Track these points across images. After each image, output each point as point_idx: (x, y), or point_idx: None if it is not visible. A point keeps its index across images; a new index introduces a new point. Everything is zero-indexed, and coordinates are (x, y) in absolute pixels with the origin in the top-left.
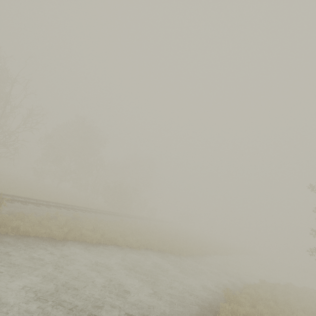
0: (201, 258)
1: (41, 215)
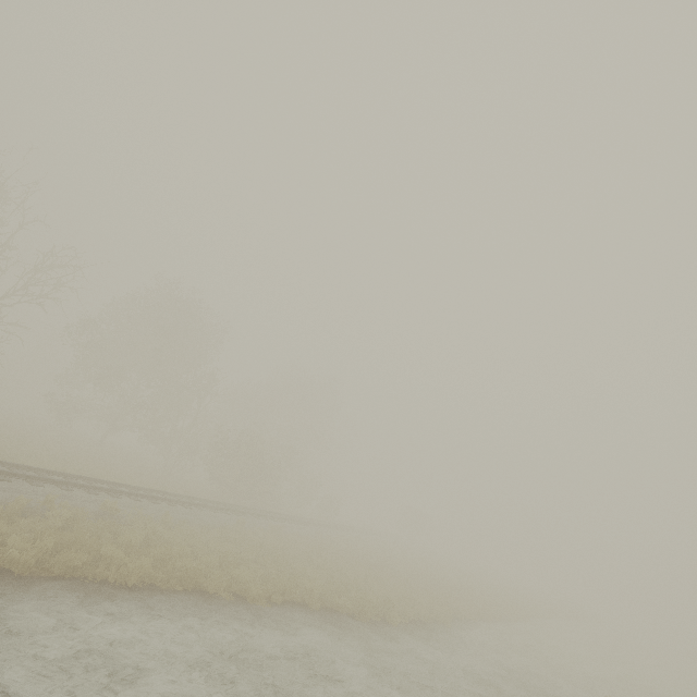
0: (443, 630)
1: None
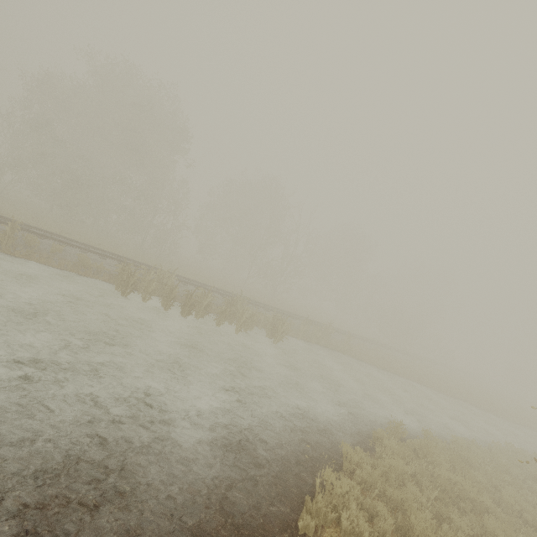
0: None
1: (354, 345)
